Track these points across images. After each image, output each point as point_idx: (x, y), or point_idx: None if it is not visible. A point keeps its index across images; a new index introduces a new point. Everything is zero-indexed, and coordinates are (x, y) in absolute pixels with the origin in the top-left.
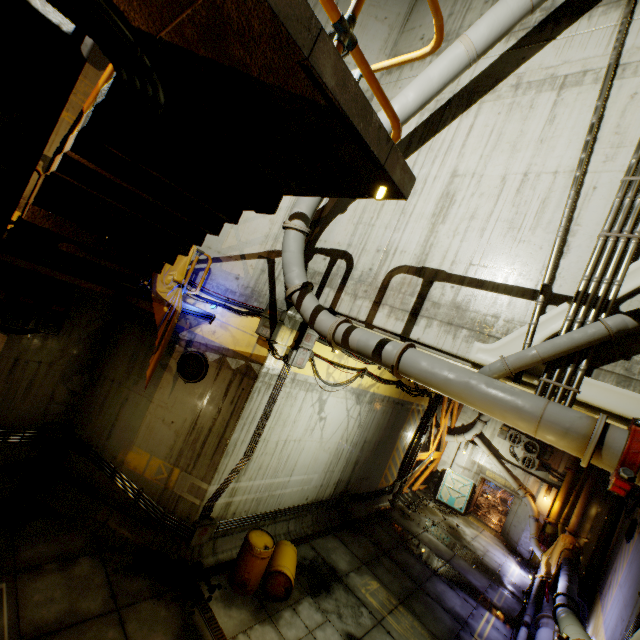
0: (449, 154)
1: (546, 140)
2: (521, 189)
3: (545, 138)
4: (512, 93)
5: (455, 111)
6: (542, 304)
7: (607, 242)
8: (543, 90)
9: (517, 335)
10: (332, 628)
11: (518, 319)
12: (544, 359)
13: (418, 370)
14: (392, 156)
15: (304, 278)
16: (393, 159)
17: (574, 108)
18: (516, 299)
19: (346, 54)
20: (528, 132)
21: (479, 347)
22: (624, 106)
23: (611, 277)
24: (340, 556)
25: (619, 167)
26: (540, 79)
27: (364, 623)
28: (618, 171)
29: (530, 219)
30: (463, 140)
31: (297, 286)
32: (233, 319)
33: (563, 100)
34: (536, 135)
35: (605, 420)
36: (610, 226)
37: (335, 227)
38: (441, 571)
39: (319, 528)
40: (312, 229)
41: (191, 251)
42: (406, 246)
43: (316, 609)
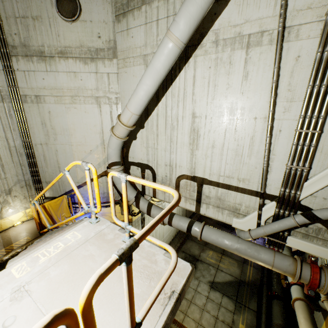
0: (186, 100)
1: (245, 93)
2: (237, 129)
3: (244, 91)
4: (214, 49)
5: (179, 63)
6: (262, 202)
7: (291, 170)
8: (235, 48)
9: (253, 216)
10: (202, 283)
11: (251, 206)
12: (269, 234)
13: (211, 242)
14: (181, 296)
15: (133, 192)
16: (182, 294)
17: (259, 66)
18: (248, 196)
19: (79, 13)
20: (232, 85)
21: (236, 221)
22: (292, 67)
23: (295, 190)
24: (194, 248)
25: (293, 117)
26: (231, 37)
27: (212, 273)
28: (293, 119)
29: (246, 150)
30: (192, 89)
31: (132, 201)
32: (106, 210)
33: (251, 58)
34: (238, 88)
35: (300, 268)
36: (292, 161)
37: (135, 149)
38: (232, 228)
39: (182, 240)
40: (122, 150)
41: (64, 199)
42: (181, 163)
43: (194, 279)
